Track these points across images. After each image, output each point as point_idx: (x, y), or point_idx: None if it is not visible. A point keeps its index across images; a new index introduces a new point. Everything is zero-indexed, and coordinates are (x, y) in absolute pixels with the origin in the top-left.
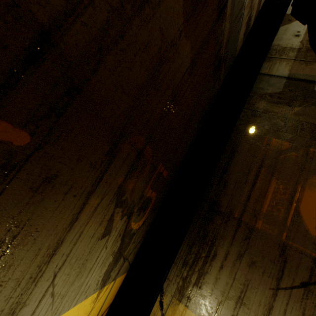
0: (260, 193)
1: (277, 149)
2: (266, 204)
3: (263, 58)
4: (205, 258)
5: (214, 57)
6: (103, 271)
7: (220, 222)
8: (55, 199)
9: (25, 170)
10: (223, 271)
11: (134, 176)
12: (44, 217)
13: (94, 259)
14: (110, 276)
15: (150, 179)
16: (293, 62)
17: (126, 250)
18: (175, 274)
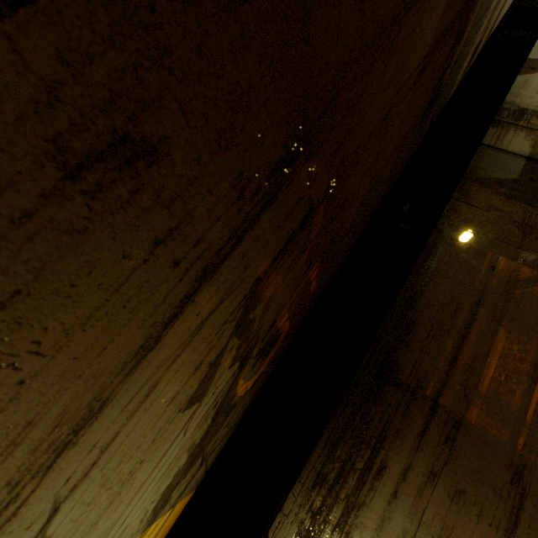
0: (476, 354)
1: (510, 278)
2: (487, 376)
3: (492, 116)
4: (361, 474)
5: (438, 77)
6: (161, 490)
7: (398, 403)
8: (123, 248)
9: (54, 28)
10: (398, 504)
11: (283, 267)
12: (73, 302)
13: (155, 460)
14: (169, 499)
15: (295, 289)
16: (537, 134)
17: (211, 440)
18: (297, 501)
